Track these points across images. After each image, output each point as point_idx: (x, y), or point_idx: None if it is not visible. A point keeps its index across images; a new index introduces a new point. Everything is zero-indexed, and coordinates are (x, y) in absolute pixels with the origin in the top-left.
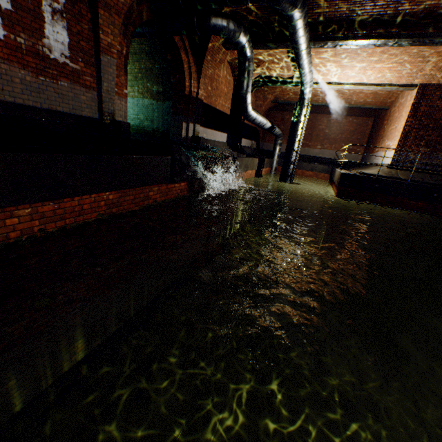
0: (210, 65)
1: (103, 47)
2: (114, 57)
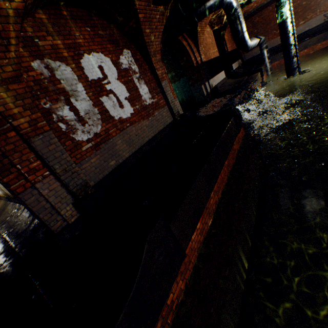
0: (200, 34)
1: (160, 78)
2: (165, 79)
